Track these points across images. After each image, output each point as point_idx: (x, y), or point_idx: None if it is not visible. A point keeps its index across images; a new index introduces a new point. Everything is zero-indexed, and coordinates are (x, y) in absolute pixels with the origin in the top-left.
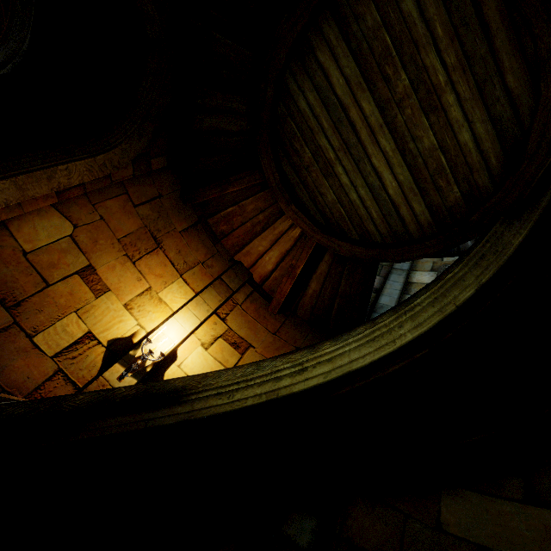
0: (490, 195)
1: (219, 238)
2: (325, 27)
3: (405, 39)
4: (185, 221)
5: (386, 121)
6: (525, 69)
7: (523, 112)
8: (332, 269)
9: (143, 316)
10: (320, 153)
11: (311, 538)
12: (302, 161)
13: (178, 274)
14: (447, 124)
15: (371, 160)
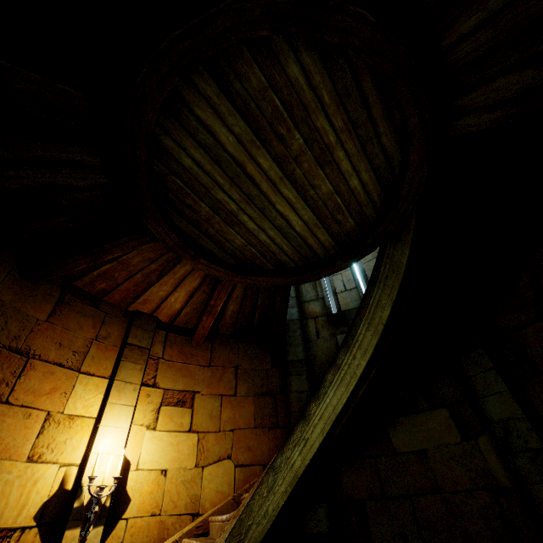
0: (376, 221)
1: (100, 297)
2: (200, 82)
3: (295, 102)
4: (46, 303)
5: (285, 174)
6: (394, 133)
7: (394, 163)
8: (248, 290)
9: (61, 452)
10: (220, 206)
11: (328, 521)
12: (199, 215)
13: (74, 371)
14: (340, 174)
15: (276, 207)
